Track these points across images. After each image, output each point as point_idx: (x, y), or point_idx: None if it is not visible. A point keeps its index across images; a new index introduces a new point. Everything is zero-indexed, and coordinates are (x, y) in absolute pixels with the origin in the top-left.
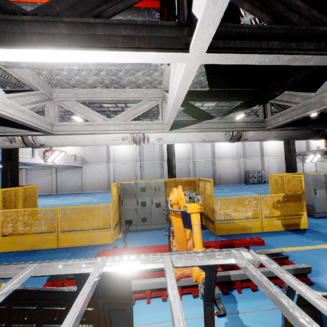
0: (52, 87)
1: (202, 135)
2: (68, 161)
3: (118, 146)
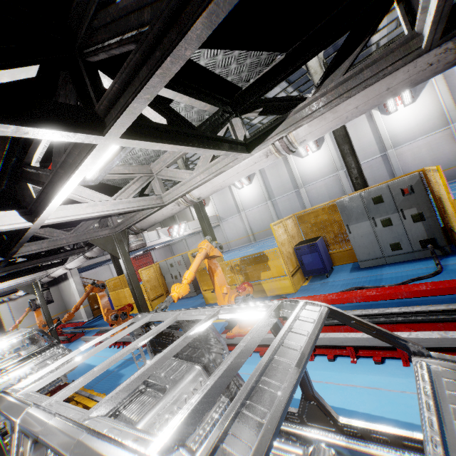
0: None
1: (77, 261)
2: (199, 226)
3: (242, 191)
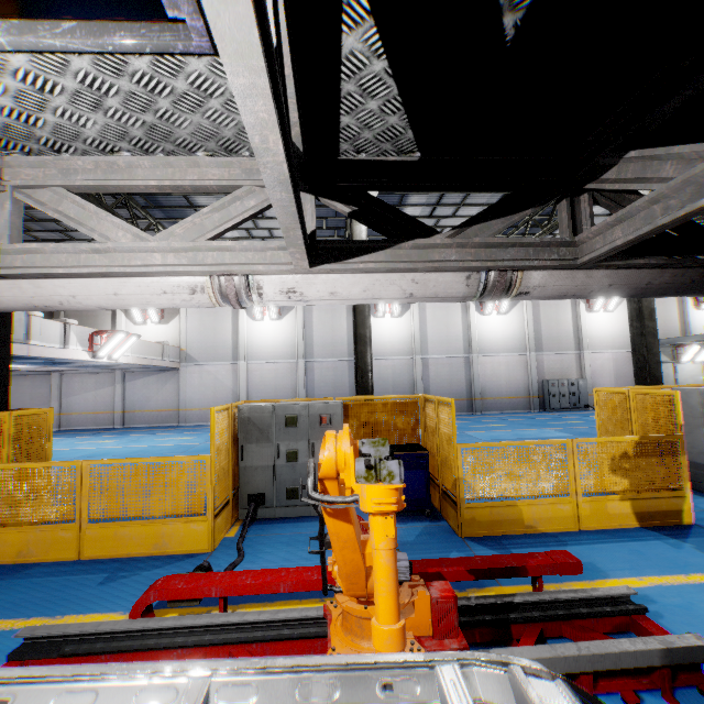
0: (2, 152)
1: (405, 280)
2: (148, 356)
3: (259, 325)
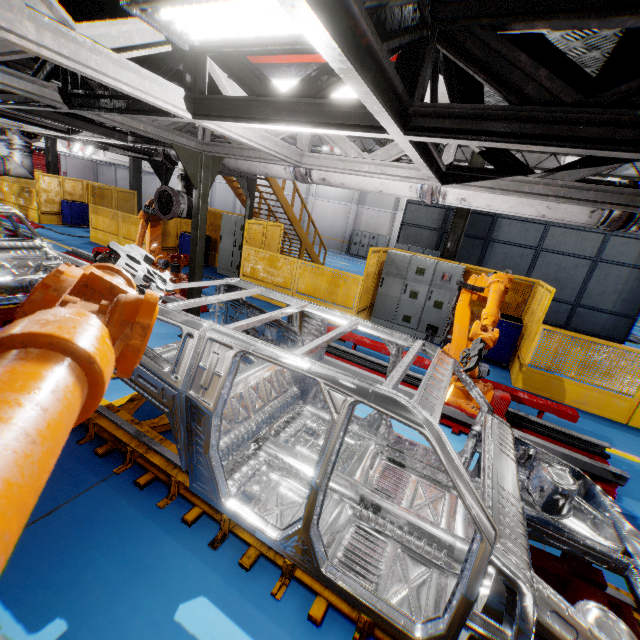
0: None
1: None
2: (123, 160)
3: None
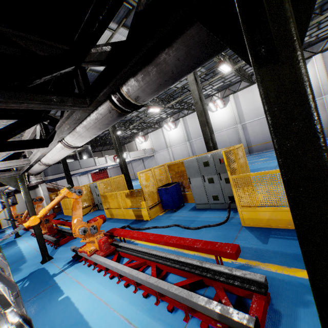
0: None
1: None
2: (138, 156)
3: (170, 132)
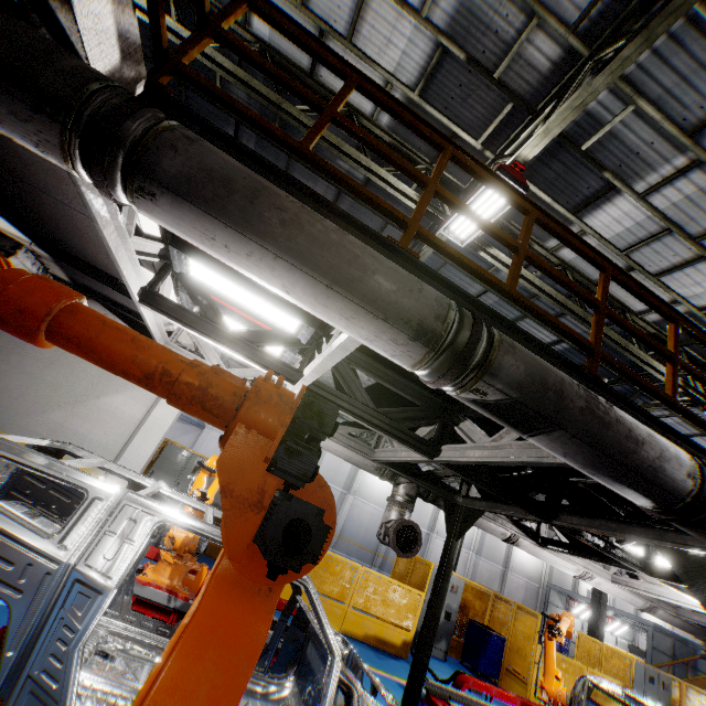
0: None
1: (628, 596)
2: None
3: None
